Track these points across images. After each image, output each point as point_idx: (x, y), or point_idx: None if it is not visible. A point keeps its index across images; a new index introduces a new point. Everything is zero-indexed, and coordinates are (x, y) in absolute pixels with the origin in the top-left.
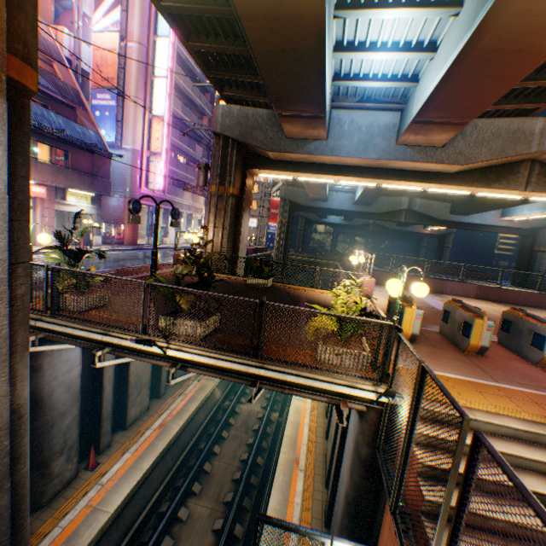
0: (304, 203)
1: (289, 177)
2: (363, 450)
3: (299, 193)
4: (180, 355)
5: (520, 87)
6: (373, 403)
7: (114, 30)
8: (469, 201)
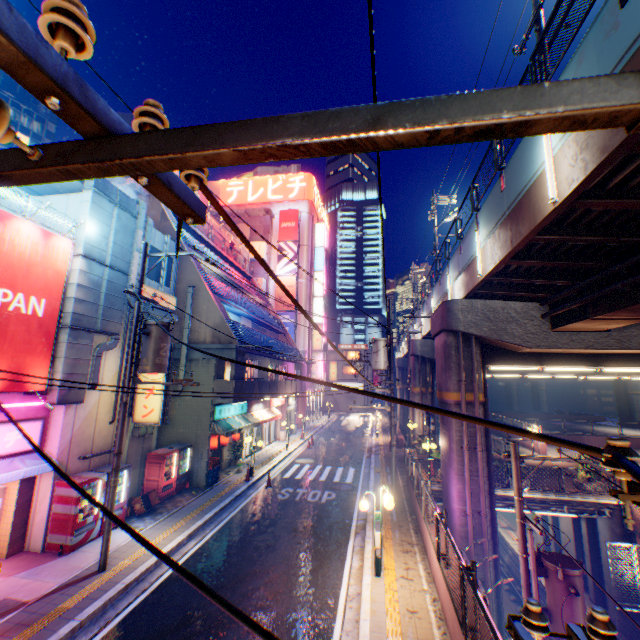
0: None
1: None
2: (616, 529)
3: None
4: (525, 495)
5: None
6: (614, 505)
7: (292, 274)
8: None
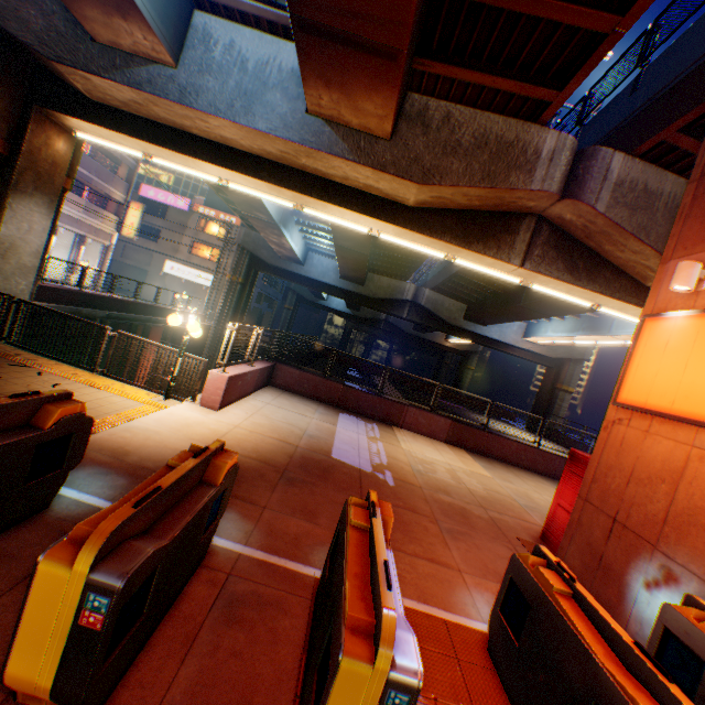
0: (270, 260)
1: (139, 152)
2: None
3: (265, 243)
4: None
5: (511, 8)
6: None
7: None
8: (485, 304)
